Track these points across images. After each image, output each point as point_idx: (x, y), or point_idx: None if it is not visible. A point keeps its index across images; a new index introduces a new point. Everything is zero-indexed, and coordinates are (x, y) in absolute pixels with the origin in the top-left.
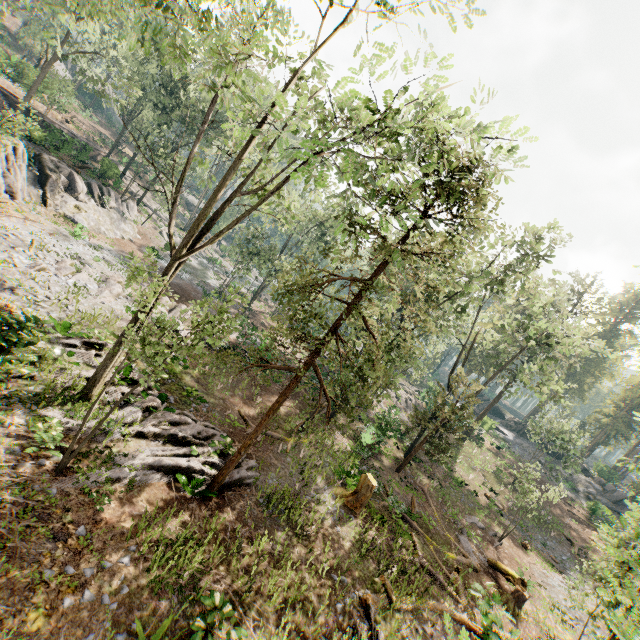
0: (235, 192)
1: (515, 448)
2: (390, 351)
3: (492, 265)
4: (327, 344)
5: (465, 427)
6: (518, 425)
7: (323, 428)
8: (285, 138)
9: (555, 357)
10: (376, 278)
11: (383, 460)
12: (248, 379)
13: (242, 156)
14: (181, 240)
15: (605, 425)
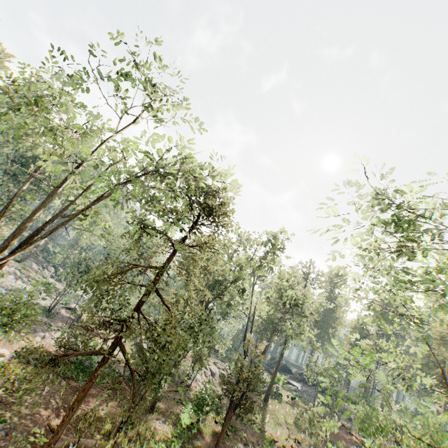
0: (56, 215)
1: (304, 395)
2: (193, 327)
3: (252, 258)
4: (130, 321)
5: (261, 382)
6: (301, 375)
7: (144, 420)
8: (86, 170)
9: (306, 316)
10: (167, 265)
11: (203, 438)
12: (67, 387)
13: (60, 188)
14: (16, 269)
15: (349, 360)
